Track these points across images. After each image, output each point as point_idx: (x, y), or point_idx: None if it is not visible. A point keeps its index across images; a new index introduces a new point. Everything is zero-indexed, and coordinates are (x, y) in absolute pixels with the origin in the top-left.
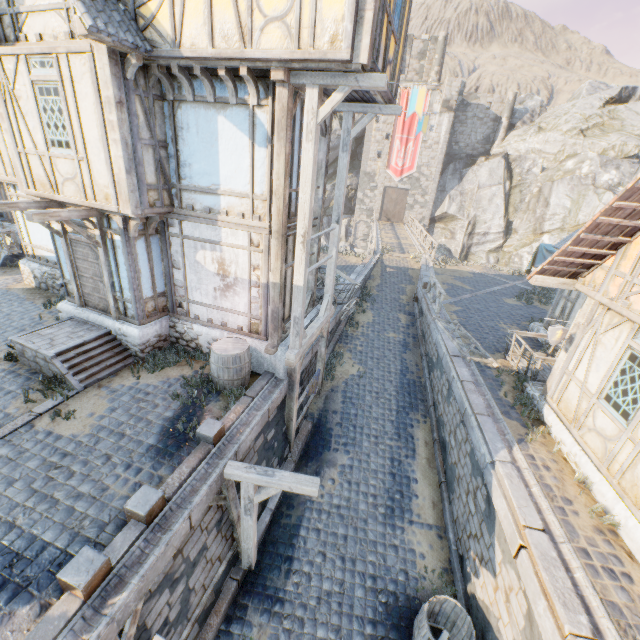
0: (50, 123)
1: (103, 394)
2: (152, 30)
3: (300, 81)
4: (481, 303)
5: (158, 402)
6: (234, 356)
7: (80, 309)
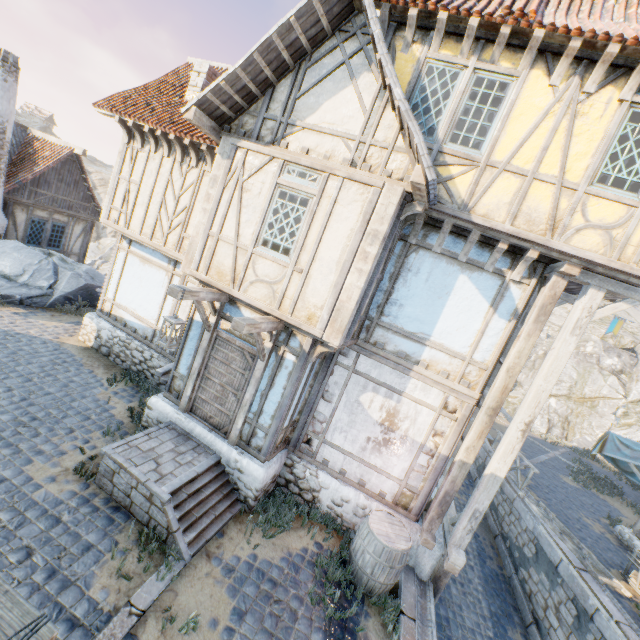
0: (274, 224)
1: (217, 574)
2: (442, 187)
3: (584, 279)
4: (545, 478)
5: (294, 606)
6: (403, 552)
7: (182, 414)
